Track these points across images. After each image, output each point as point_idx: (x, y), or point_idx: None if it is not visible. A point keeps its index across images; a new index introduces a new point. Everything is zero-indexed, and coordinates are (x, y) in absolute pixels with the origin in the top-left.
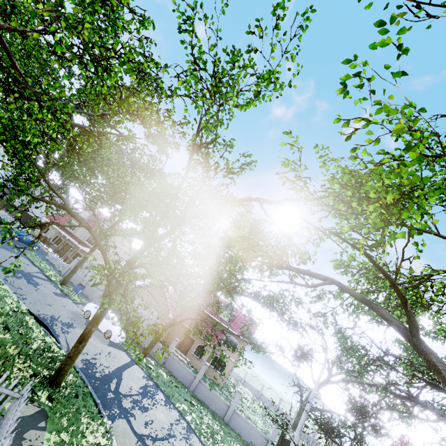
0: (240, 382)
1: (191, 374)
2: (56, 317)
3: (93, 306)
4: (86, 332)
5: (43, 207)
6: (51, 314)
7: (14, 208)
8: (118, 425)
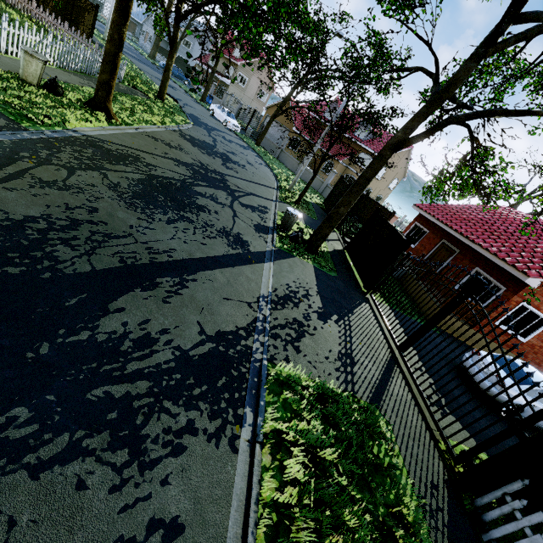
0: (395, 224)
1: (297, 163)
2: (183, 101)
3: (215, 106)
4: (166, 65)
5: (196, 55)
6: (179, 99)
7: None
8: (199, 128)
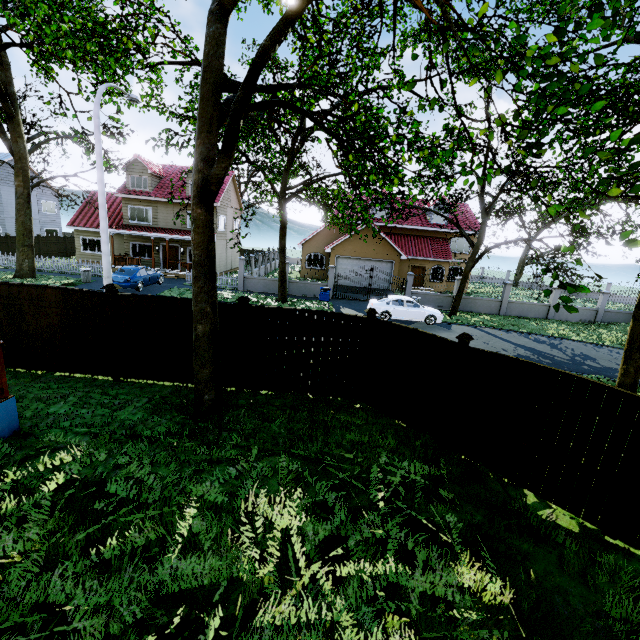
0: None
1: (494, 302)
2: None
3: (384, 304)
4: None
5: (13, 210)
6: None
7: (2, 241)
8: None
